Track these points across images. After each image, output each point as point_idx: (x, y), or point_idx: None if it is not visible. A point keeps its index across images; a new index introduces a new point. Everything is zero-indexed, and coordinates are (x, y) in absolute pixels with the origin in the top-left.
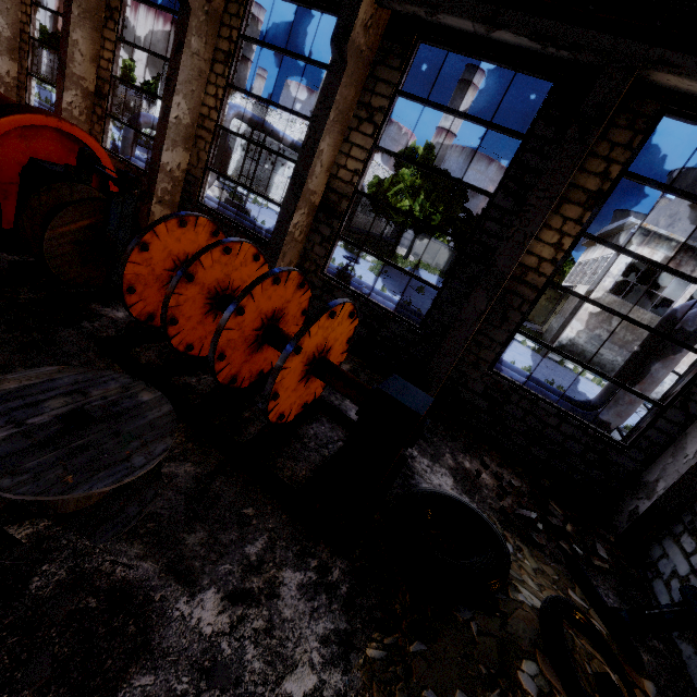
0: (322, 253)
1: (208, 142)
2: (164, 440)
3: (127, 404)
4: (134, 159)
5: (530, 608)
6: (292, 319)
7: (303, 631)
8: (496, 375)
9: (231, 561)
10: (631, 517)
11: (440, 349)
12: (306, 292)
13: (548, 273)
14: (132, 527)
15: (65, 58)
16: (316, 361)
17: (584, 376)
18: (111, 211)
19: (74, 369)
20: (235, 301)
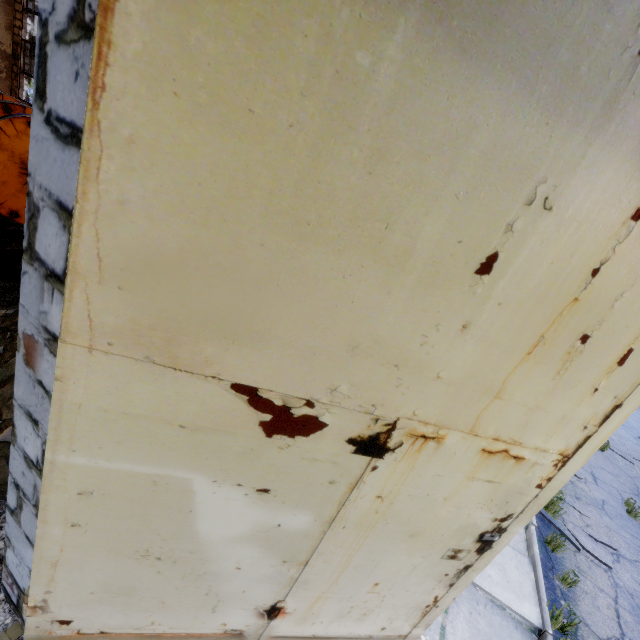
0: None
1: None
2: None
3: None
4: None
5: None
6: None
7: None
8: None
9: None
10: None
11: None
12: None
13: None
14: None
15: None
16: None
17: None
18: None
19: None
20: None
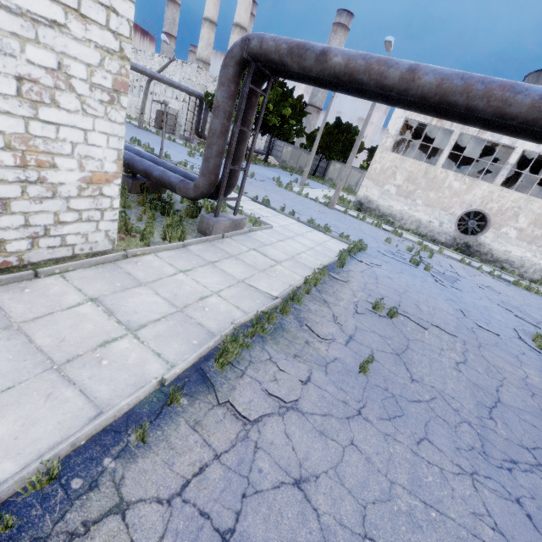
0: None
1: None
2: None
3: None
4: None
5: None
6: None
7: None
8: None
9: None
10: None
11: None
12: None
13: None
14: None
15: None
16: None
17: (365, 221)
18: None
19: None
20: None
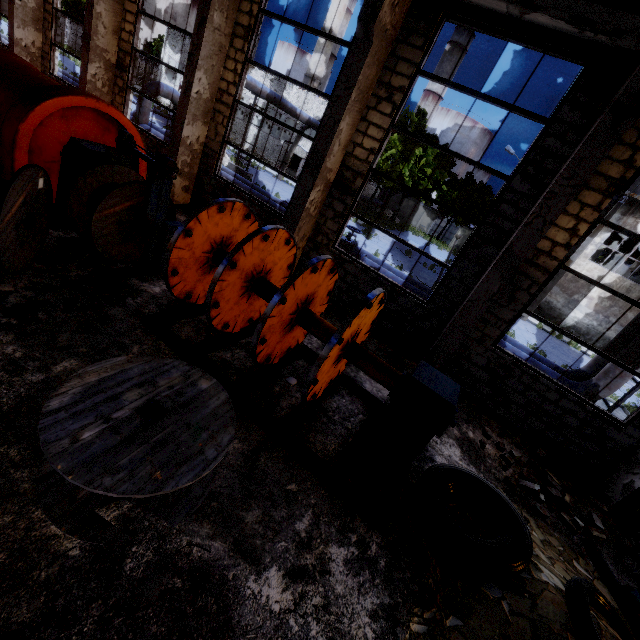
0: (335, 228)
1: (226, 116)
2: (228, 430)
3: (191, 393)
4: (148, 127)
5: (555, 589)
6: (319, 300)
7: (354, 606)
8: (499, 350)
9: (285, 538)
10: (625, 491)
11: (449, 326)
12: (334, 276)
13: (560, 257)
14: (199, 507)
15: (90, 30)
16: (348, 345)
17: (560, 339)
18: (151, 194)
19: (140, 358)
20: (280, 291)
